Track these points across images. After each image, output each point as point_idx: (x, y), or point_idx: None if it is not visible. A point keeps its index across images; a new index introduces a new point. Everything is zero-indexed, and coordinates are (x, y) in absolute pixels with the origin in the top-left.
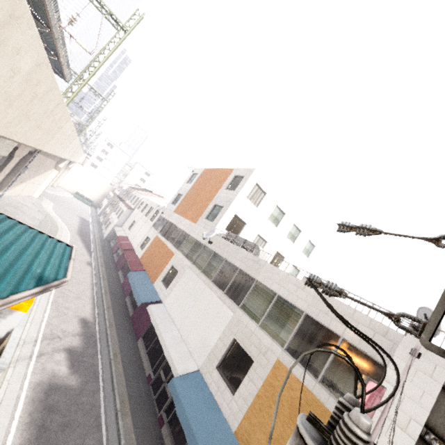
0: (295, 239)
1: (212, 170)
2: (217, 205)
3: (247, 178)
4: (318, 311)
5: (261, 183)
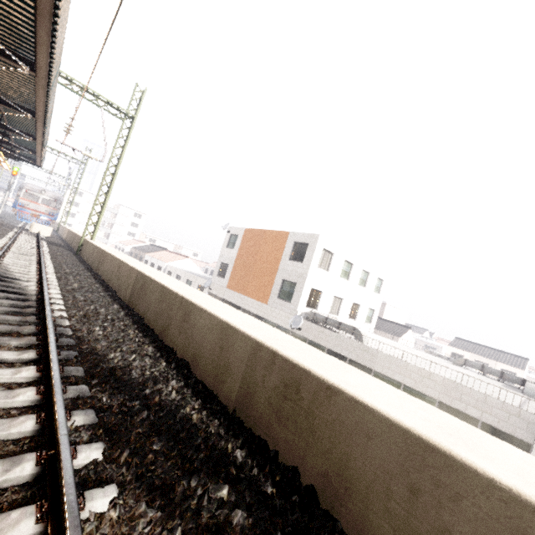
0: (366, 282)
1: (258, 232)
2: (287, 280)
3: (314, 247)
4: (450, 398)
5: (327, 246)
